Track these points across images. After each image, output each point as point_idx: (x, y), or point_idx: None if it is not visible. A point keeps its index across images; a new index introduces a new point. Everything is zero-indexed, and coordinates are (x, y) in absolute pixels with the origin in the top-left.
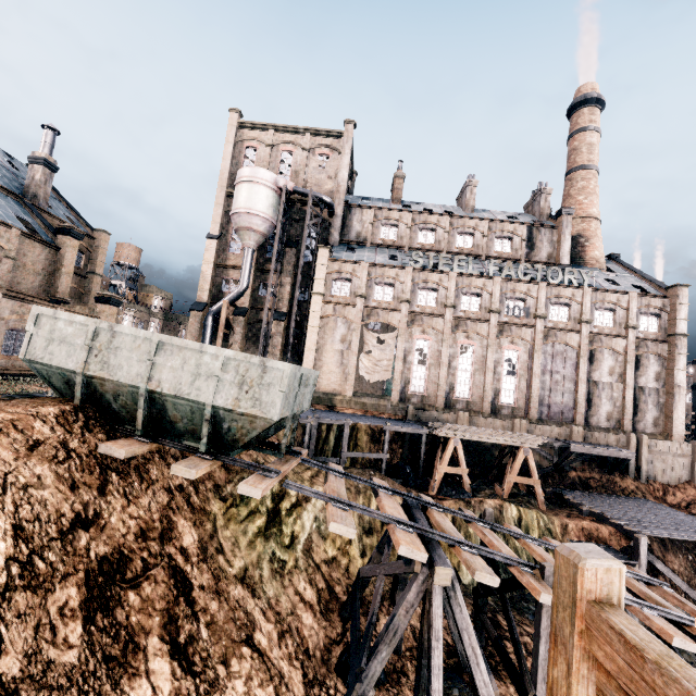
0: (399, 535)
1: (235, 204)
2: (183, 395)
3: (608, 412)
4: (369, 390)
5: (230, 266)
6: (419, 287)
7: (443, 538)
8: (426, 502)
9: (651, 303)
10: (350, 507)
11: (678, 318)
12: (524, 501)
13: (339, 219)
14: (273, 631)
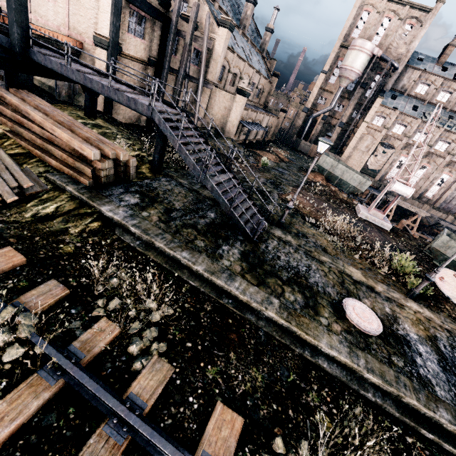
0: None
1: (346, 62)
2: (347, 181)
3: None
4: None
5: (326, 90)
6: (419, 131)
7: None
8: None
9: None
10: None
11: None
12: None
13: (397, 75)
14: None
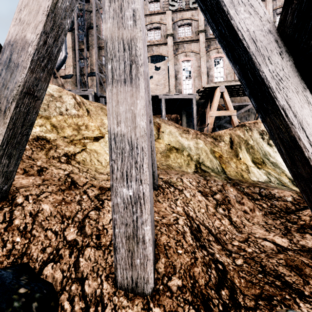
0: None
1: None
2: None
3: None
4: None
5: None
6: (178, 25)
7: None
8: None
9: None
10: None
11: None
12: None
13: None
14: None
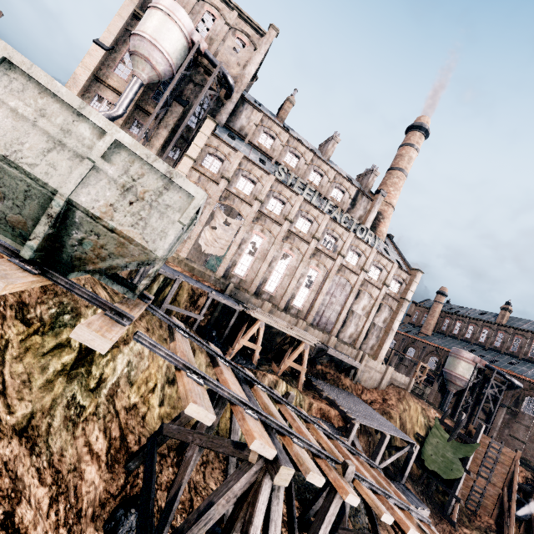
0: (250, 424)
1: (141, 26)
2: (20, 162)
3: (351, 333)
4: (193, 258)
5: (109, 86)
6: (273, 195)
7: (278, 427)
8: (253, 380)
9: (401, 275)
10: (204, 380)
11: (410, 289)
12: (290, 380)
13: (233, 105)
14: (45, 496)
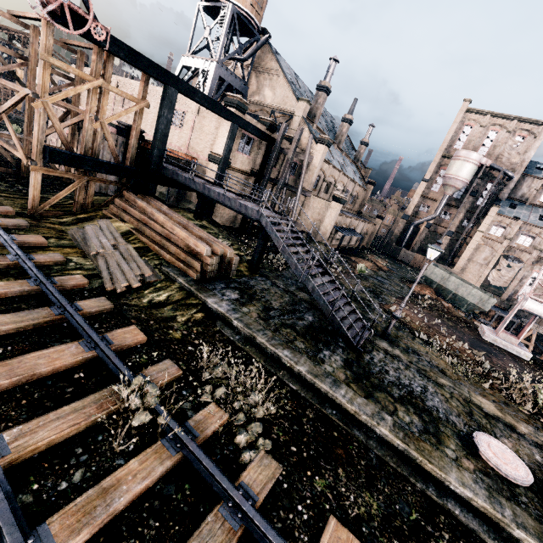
0: None
1: (449, 171)
2: (463, 297)
3: None
4: None
5: (428, 198)
6: None
7: None
8: None
9: None
10: None
11: None
12: None
13: (513, 184)
14: None
